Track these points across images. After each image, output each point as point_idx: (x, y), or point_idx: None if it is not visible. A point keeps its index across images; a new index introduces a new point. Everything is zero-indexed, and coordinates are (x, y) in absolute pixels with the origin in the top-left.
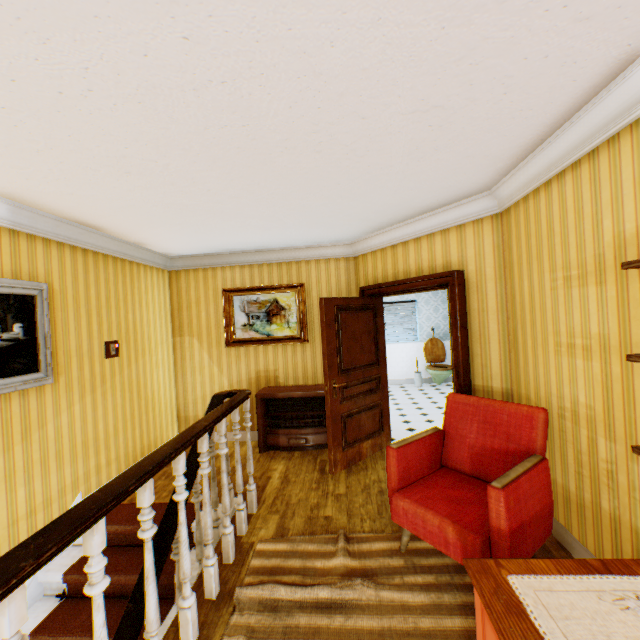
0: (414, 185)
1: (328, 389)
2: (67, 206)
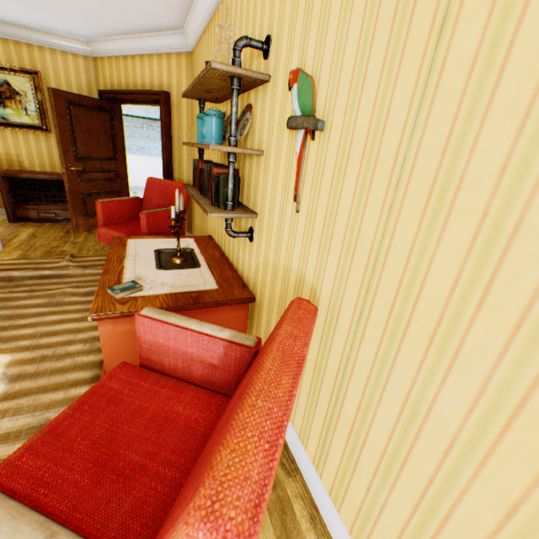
0: (117, 1)
1: (66, 171)
2: None
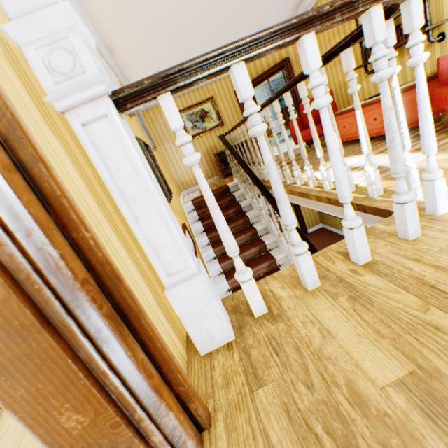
0: (267, 19)
1: None
2: (134, 67)
